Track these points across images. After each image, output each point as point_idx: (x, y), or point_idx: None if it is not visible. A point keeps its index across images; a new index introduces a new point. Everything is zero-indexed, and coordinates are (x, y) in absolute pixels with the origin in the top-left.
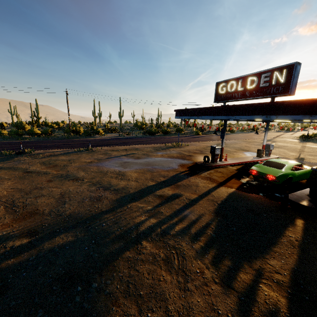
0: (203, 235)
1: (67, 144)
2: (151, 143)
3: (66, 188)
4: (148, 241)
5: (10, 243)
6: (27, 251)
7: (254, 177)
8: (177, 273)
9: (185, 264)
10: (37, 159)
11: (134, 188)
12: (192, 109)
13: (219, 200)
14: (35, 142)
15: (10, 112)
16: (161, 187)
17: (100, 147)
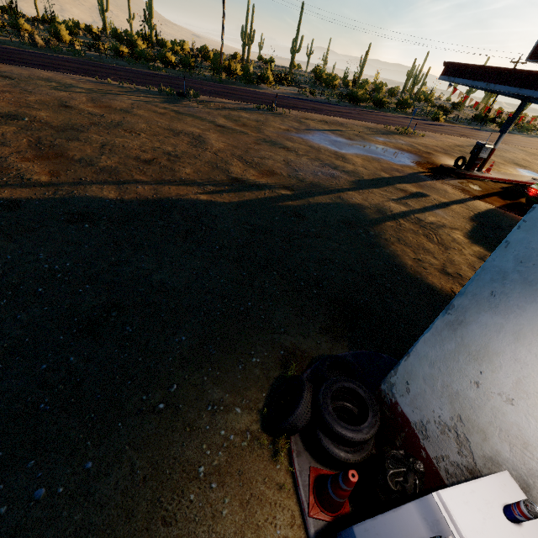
0: (458, 231)
1: (232, 94)
2: (360, 120)
3: (284, 156)
4: (404, 221)
5: (277, 191)
6: (297, 200)
7: (527, 201)
8: (437, 245)
9: (444, 242)
10: (212, 110)
11: (368, 176)
12: (483, 67)
13: (475, 211)
14: (180, 79)
15: (101, 5)
16: (400, 182)
17: (284, 109)
